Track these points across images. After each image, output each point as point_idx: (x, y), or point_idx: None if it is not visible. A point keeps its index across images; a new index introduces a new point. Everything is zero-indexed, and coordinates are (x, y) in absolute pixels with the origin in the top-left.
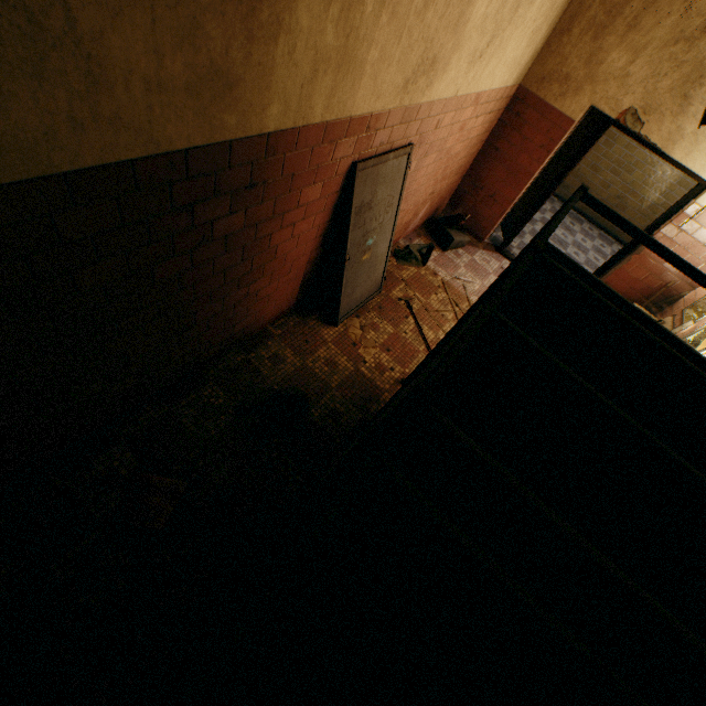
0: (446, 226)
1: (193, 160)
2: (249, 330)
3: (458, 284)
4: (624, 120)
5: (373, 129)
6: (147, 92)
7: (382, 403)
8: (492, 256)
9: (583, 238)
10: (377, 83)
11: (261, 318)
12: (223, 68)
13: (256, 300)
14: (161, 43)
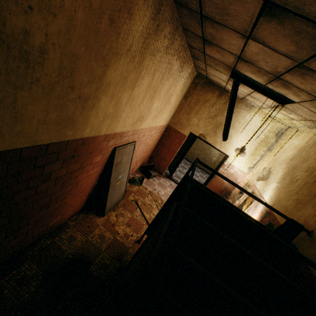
0: (148, 169)
1: (50, 147)
2: (57, 224)
3: (156, 192)
4: (201, 136)
5: (122, 136)
6: (38, 123)
7: (129, 255)
8: (167, 180)
9: (196, 172)
10: (125, 123)
11: (64, 216)
12: (71, 117)
13: (64, 207)
14: (49, 109)
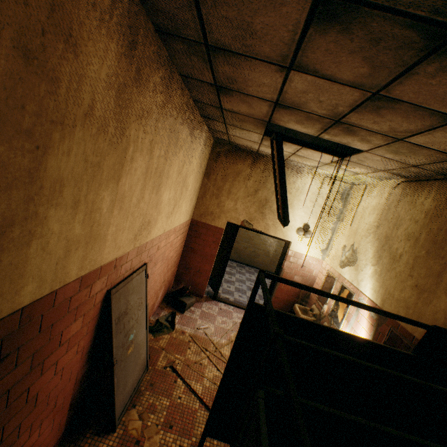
0: (178, 296)
1: None
2: None
3: (200, 332)
4: (244, 224)
5: (119, 265)
6: None
7: None
8: (212, 303)
9: (249, 275)
10: (117, 241)
11: None
12: None
13: None
14: None
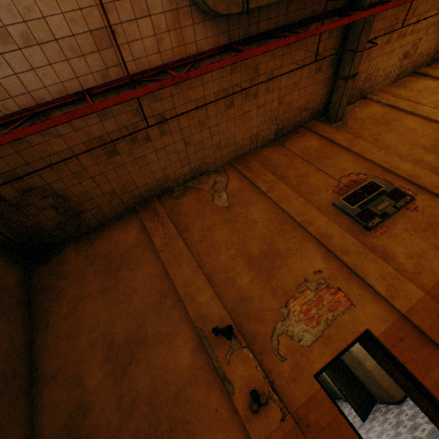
0: None
1: None
2: None
3: None
4: None
5: None
6: None
7: None
8: None
9: None
10: None
11: None
12: None
13: None
14: None
